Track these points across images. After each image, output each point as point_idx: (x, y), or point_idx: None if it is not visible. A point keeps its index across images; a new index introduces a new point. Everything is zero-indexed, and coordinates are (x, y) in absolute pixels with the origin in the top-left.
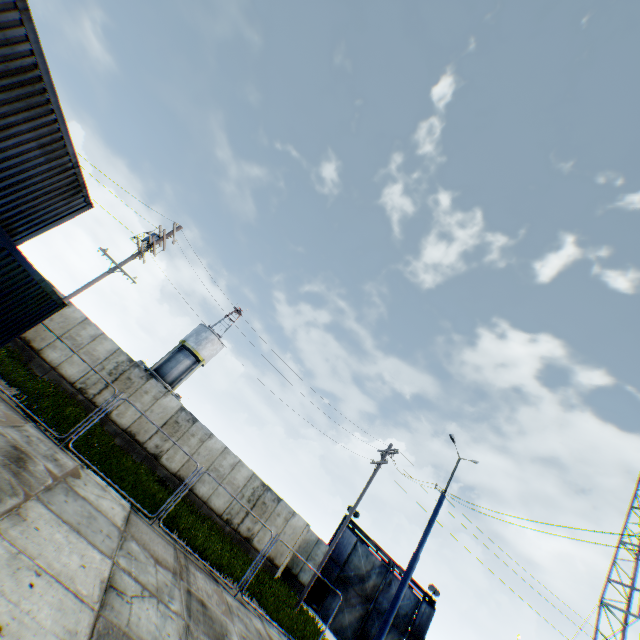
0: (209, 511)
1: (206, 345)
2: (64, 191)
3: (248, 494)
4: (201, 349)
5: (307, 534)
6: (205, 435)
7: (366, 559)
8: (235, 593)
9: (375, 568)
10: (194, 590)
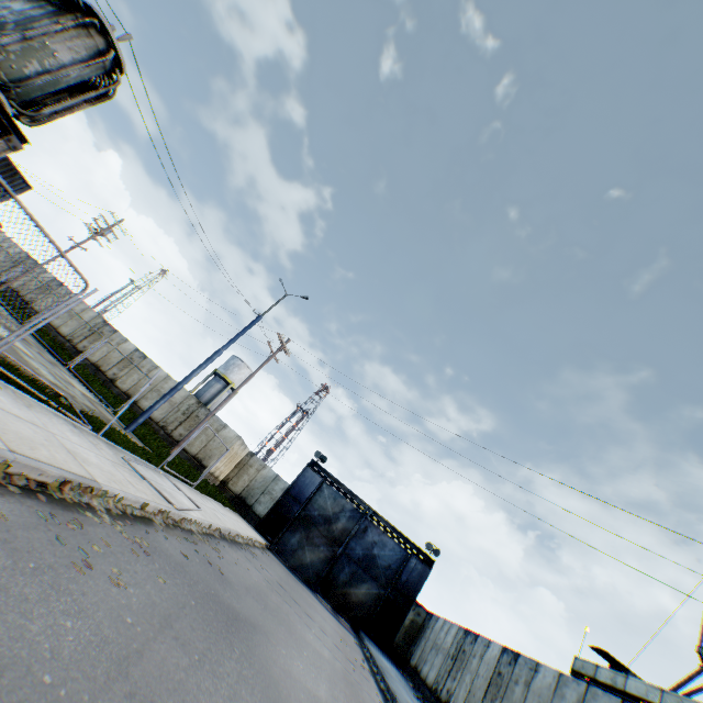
0: (148, 419)
1: (233, 370)
2: (6, 172)
3: (184, 409)
4: (229, 373)
5: (264, 471)
6: (153, 367)
7: (334, 502)
8: (67, 367)
9: (345, 512)
10: (4, 316)
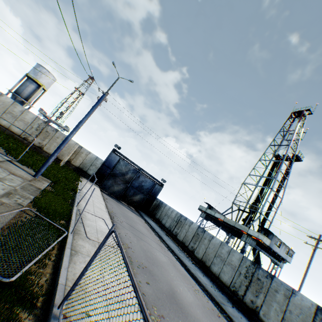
0: (12, 133)
1: (42, 76)
2: None
3: (36, 127)
4: (39, 78)
5: (90, 155)
6: None
7: (125, 167)
8: None
9: (130, 171)
10: None
